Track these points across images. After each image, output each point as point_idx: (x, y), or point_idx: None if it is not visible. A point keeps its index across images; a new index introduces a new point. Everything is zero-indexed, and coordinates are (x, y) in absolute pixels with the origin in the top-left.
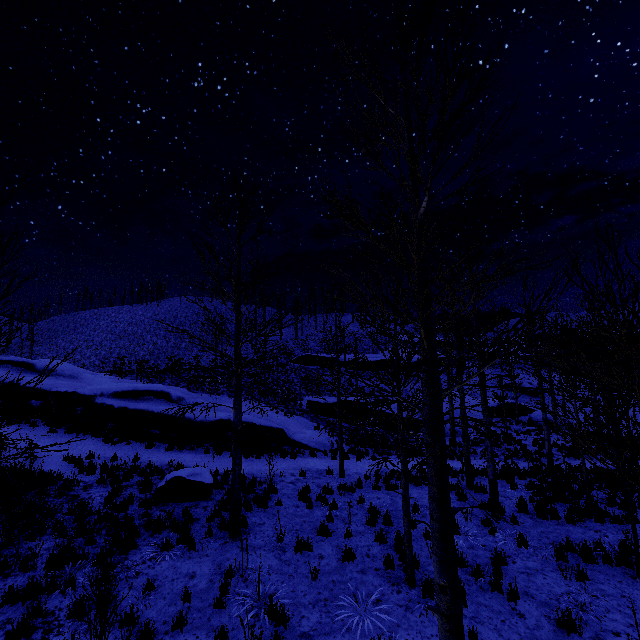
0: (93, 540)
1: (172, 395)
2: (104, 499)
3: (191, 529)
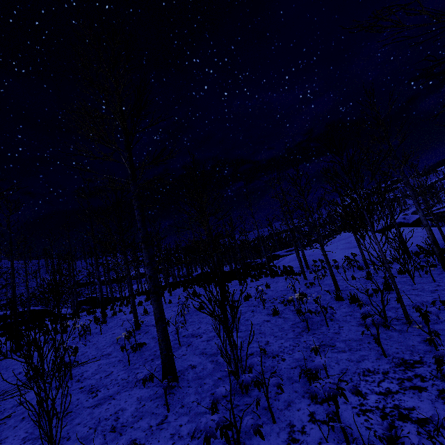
0: None
1: None
2: None
3: None
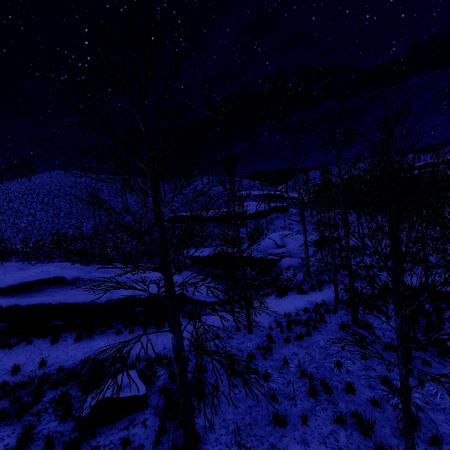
0: None
1: (67, 278)
2: None
3: None
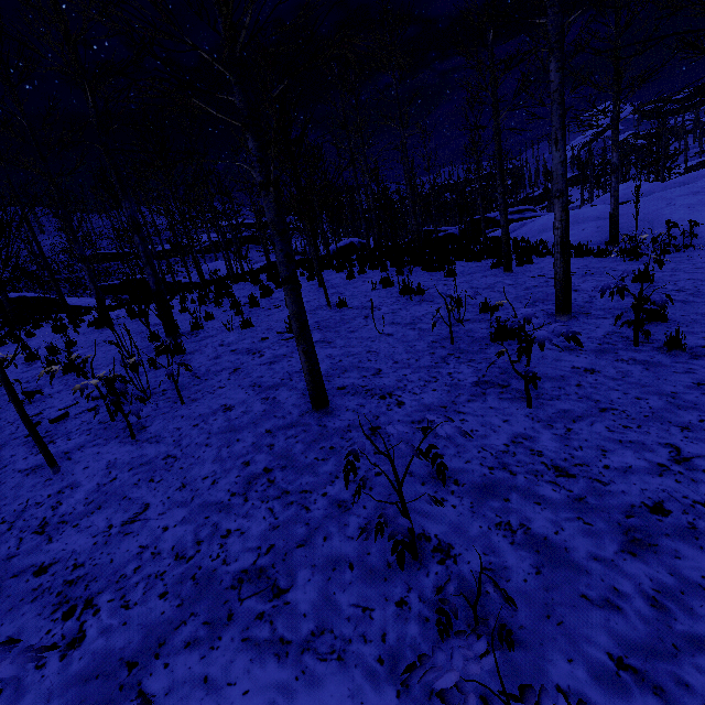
0: None
1: None
2: None
3: None
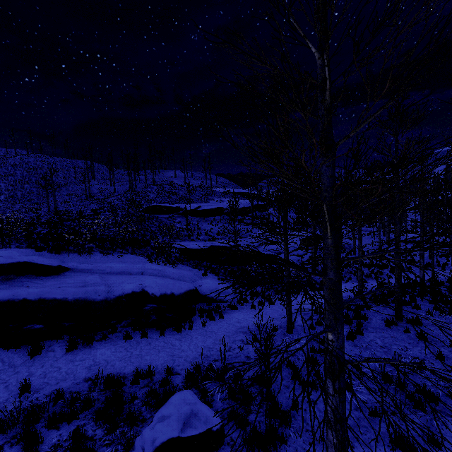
0: None
1: (40, 266)
2: None
3: None
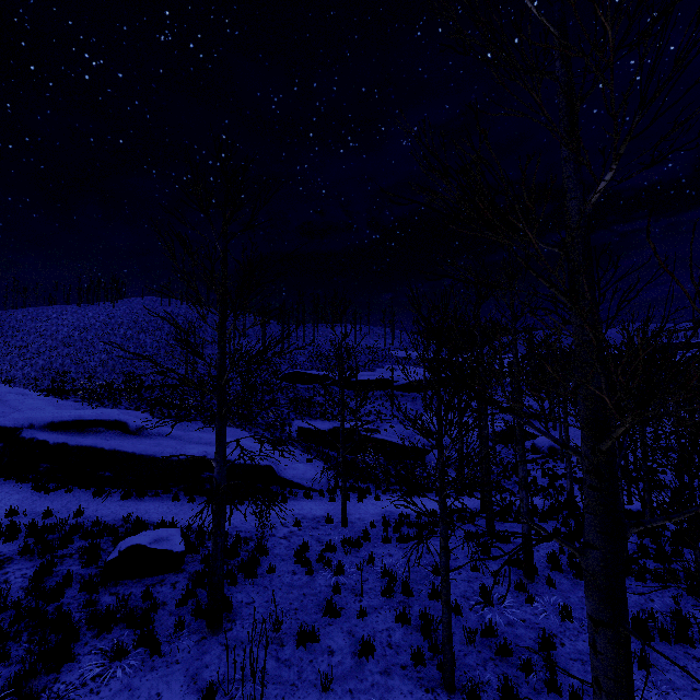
0: (5, 655)
1: (130, 425)
2: (27, 582)
3: (154, 620)
